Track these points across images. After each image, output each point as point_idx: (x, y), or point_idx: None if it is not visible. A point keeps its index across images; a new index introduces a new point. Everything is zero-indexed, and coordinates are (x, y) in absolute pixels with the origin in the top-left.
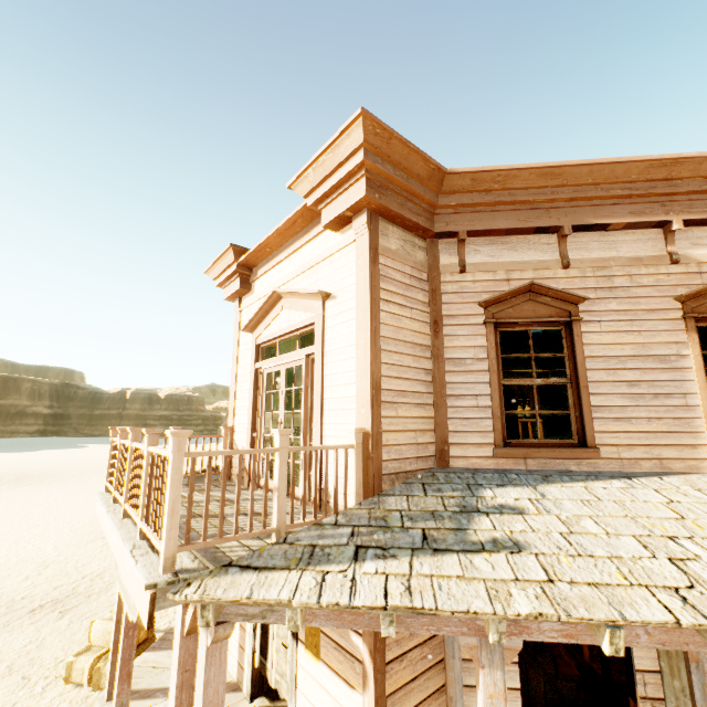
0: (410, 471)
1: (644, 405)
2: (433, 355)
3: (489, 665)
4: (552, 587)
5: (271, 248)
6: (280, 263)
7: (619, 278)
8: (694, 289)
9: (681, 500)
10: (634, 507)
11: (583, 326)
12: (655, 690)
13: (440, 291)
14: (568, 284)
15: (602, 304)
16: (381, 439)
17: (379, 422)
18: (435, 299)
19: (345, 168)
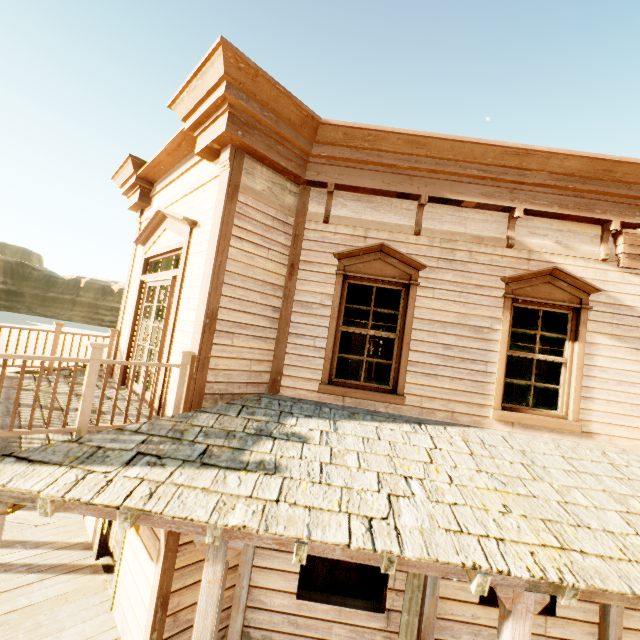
0: (238, 393)
1: (452, 367)
2: (284, 295)
3: (214, 559)
4: (274, 506)
5: (165, 166)
6: (172, 183)
7: (460, 253)
8: (516, 274)
9: (443, 448)
10: (401, 449)
11: (420, 290)
12: (401, 585)
13: (302, 237)
14: (416, 250)
15: (440, 273)
16: (209, 363)
17: (209, 348)
18: (296, 244)
19: (212, 98)
